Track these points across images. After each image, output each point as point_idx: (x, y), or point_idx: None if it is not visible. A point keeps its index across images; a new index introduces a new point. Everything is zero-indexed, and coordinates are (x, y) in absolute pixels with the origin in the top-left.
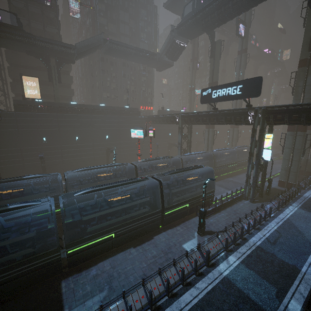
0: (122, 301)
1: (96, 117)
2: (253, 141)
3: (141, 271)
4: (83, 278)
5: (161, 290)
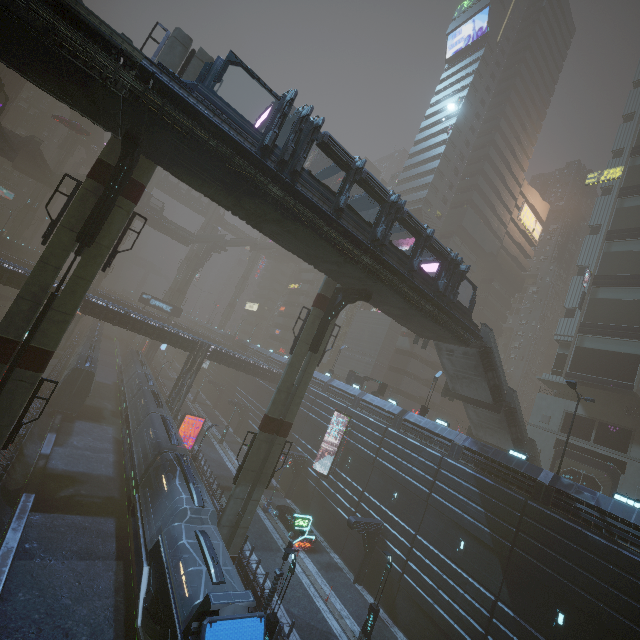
0: None
1: None
2: None
3: None
4: None
5: None
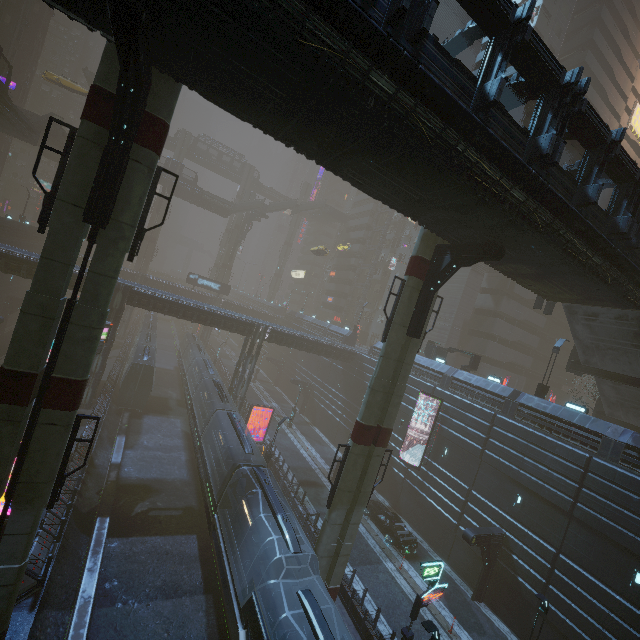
0: None
1: (18, 244)
2: None
3: None
4: None
5: None
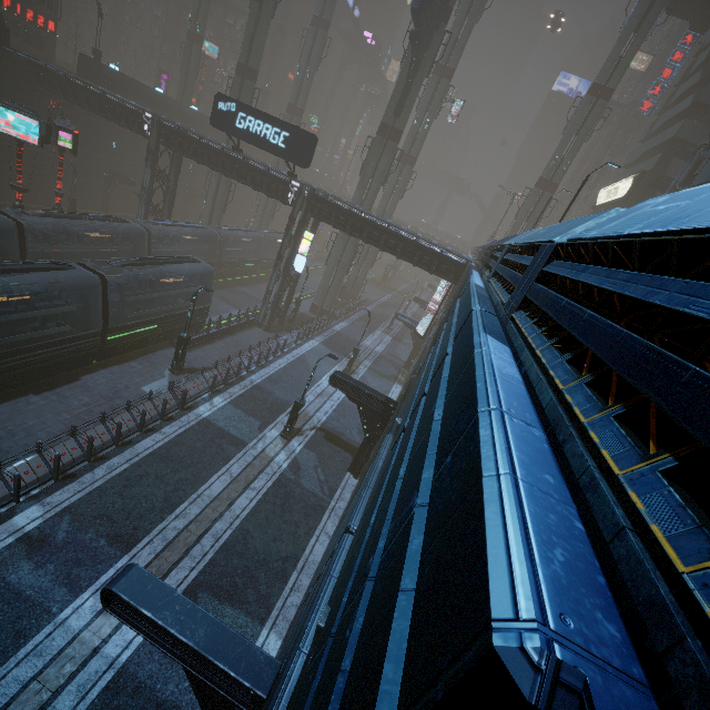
0: (36, 456)
1: None
2: (287, 237)
3: (62, 425)
4: None
5: (106, 439)
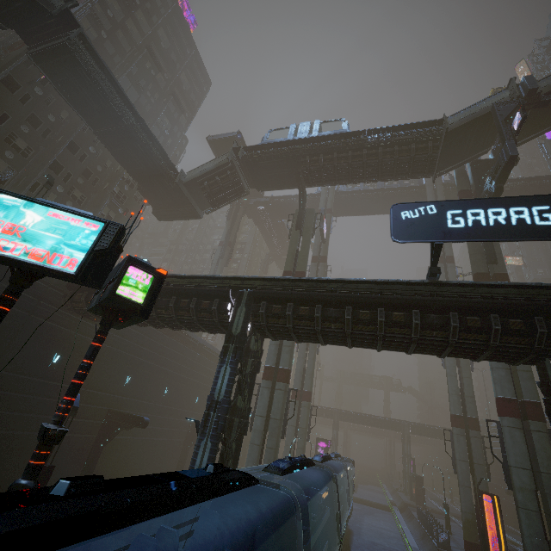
0: None
1: None
2: None
3: None
4: None
5: None
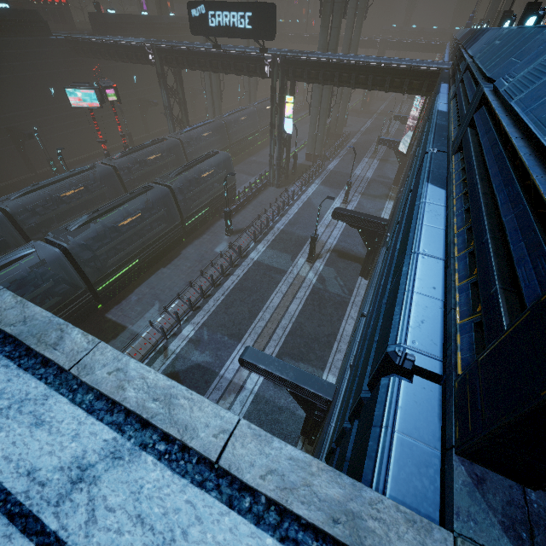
0: (179, 301)
1: None
2: (273, 107)
3: (183, 282)
4: (127, 305)
5: (207, 285)
